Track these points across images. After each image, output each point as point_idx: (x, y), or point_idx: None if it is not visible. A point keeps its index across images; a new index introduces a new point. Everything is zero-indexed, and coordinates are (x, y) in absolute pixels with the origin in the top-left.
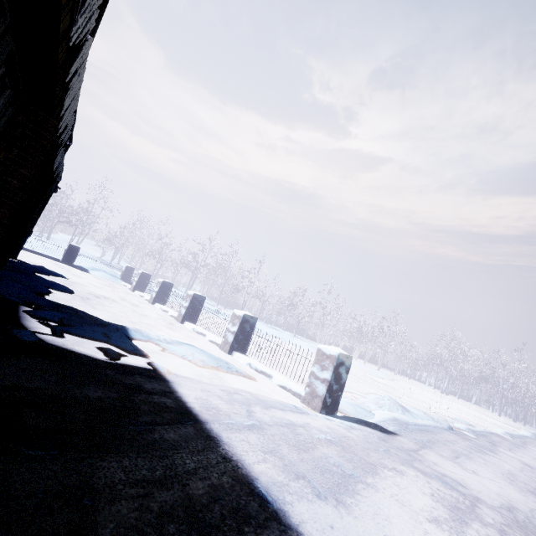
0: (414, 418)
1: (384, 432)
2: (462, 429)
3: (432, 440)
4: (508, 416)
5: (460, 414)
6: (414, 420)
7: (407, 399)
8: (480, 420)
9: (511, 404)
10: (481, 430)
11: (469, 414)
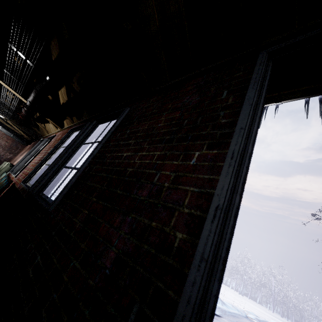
0: (228, 308)
1: (215, 315)
2: (253, 318)
3: (239, 321)
4: (278, 313)
5: (251, 309)
6: (228, 309)
7: (221, 296)
8: (262, 314)
9: (279, 304)
10: (263, 320)
11: (256, 309)
